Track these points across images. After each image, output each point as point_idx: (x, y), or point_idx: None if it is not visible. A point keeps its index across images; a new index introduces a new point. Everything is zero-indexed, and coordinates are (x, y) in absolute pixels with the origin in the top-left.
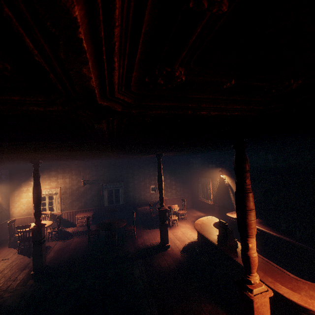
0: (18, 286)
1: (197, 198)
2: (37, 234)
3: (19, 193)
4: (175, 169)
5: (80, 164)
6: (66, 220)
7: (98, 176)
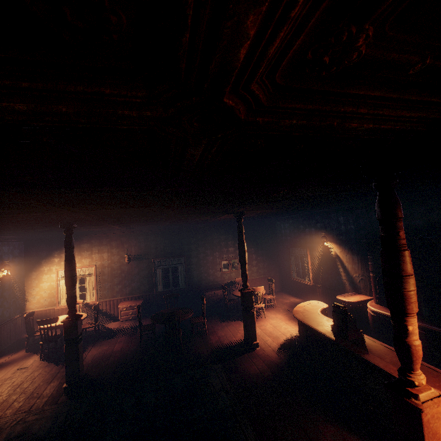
0: (46, 405)
1: (288, 277)
2: (71, 329)
3: (39, 275)
4: (255, 237)
5: (123, 232)
6: (104, 312)
7: (148, 249)
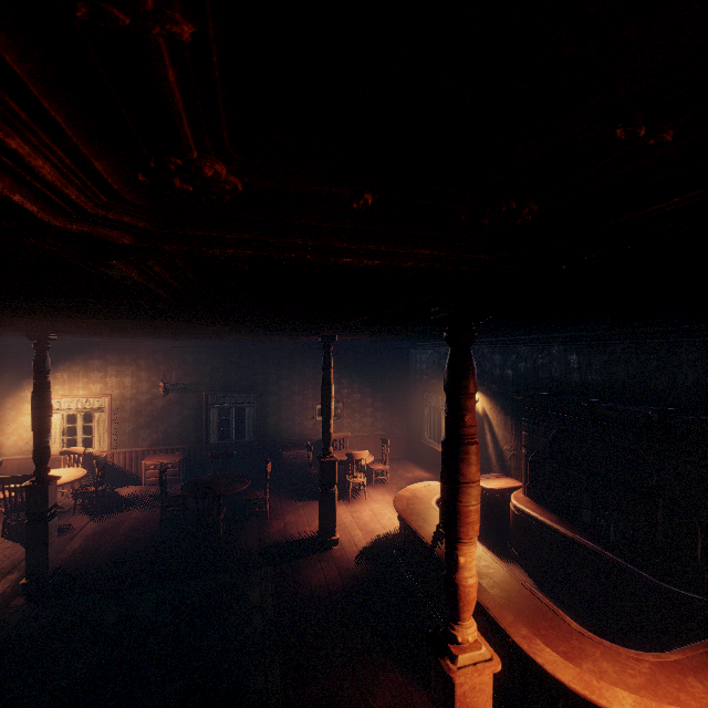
0: None
1: (419, 438)
2: (38, 499)
3: (17, 403)
4: (375, 371)
5: (160, 346)
6: (121, 468)
7: (198, 377)
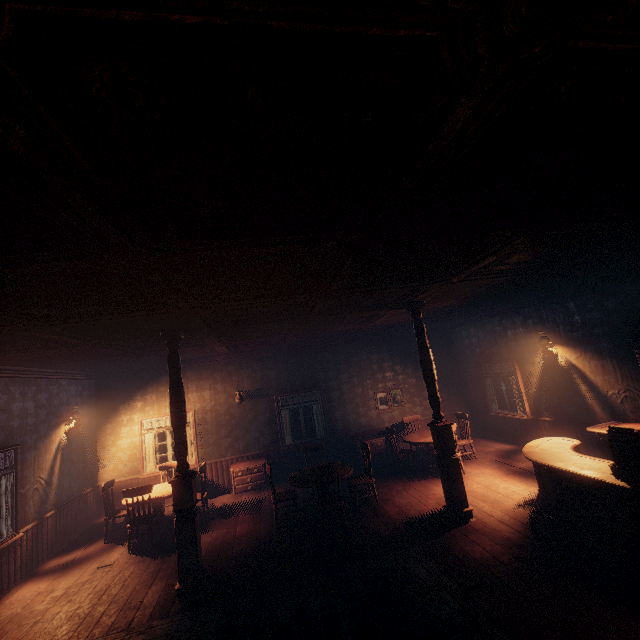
0: (152, 619)
1: (485, 412)
2: (184, 494)
3: (115, 428)
4: None
5: (231, 358)
6: (208, 480)
7: (266, 382)
